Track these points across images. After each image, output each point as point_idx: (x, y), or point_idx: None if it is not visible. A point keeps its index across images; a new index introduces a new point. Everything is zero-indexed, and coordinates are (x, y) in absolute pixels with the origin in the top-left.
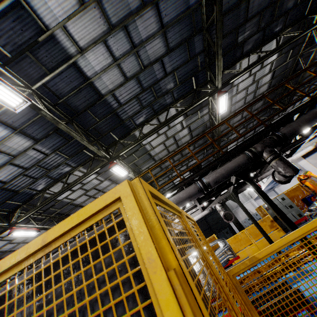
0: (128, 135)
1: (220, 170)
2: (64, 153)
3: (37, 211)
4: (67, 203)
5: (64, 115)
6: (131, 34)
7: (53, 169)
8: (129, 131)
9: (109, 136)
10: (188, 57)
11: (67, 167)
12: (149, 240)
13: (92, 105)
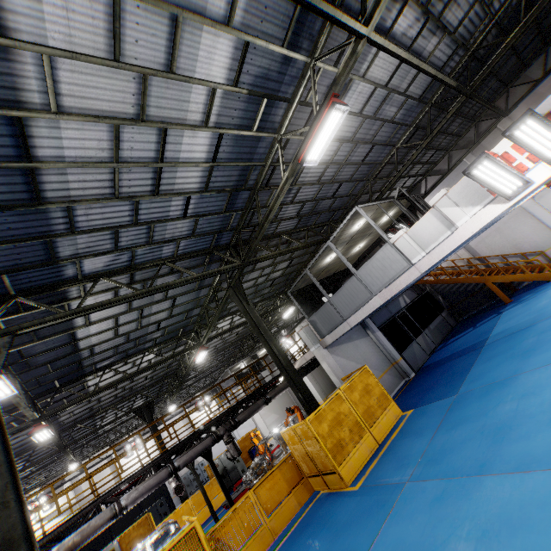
0: (77, 381)
1: (191, 452)
2: None
3: None
4: None
5: (14, 373)
6: (144, 311)
7: None
8: (81, 375)
9: (49, 383)
10: (184, 318)
11: None
12: (201, 531)
13: (59, 359)
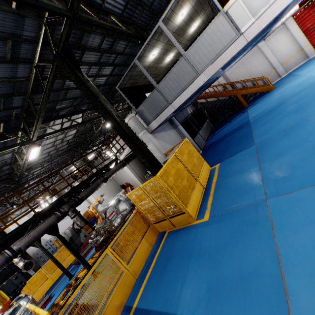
0: None
1: (33, 233)
2: None
3: None
4: None
5: None
6: None
7: None
8: None
9: None
10: (2, 107)
11: None
12: None
13: None
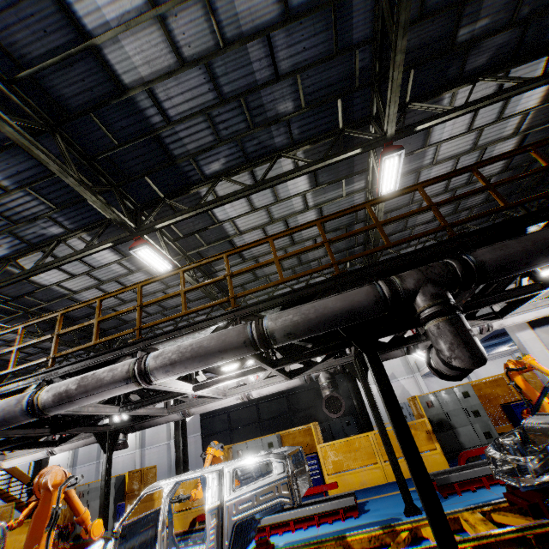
0: (184, 192)
1: (307, 308)
2: (46, 197)
3: (1, 295)
4: (62, 295)
5: (34, 110)
6: None
7: (24, 223)
8: (188, 184)
9: (145, 185)
10: (333, 46)
11: (54, 225)
12: None
13: (102, 104)
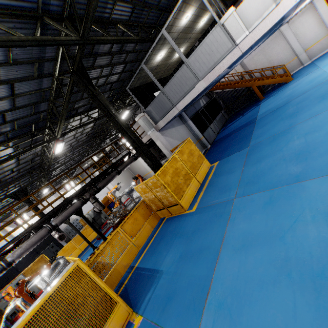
0: None
1: (65, 213)
2: None
3: None
4: None
5: None
6: None
7: None
8: None
9: None
10: (32, 112)
11: None
12: (85, 267)
13: None
